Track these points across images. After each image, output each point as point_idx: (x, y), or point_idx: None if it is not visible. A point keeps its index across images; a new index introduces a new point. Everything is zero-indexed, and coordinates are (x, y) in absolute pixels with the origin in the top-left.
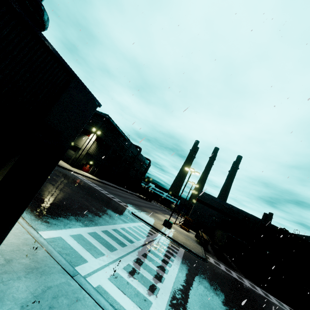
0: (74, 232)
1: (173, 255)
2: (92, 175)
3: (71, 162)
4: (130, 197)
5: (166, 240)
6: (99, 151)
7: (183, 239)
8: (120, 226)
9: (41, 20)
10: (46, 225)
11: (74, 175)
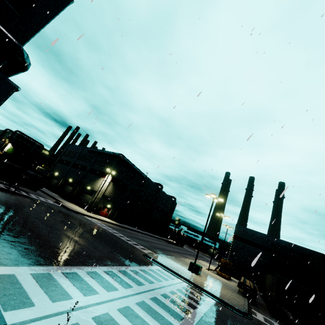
0: (41, 270)
1: (193, 306)
2: (111, 219)
3: (87, 206)
4: (153, 241)
5: (188, 287)
6: (116, 192)
7: (216, 287)
8: (121, 268)
9: (20, 58)
10: (2, 261)
11: (86, 219)
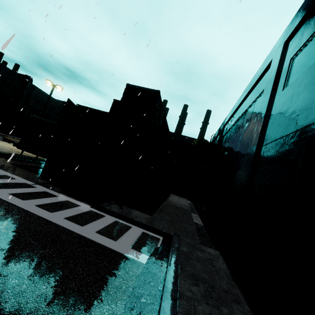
0: None
1: None
2: None
3: None
4: None
5: None
6: None
7: None
8: None
9: None
10: None
11: None
